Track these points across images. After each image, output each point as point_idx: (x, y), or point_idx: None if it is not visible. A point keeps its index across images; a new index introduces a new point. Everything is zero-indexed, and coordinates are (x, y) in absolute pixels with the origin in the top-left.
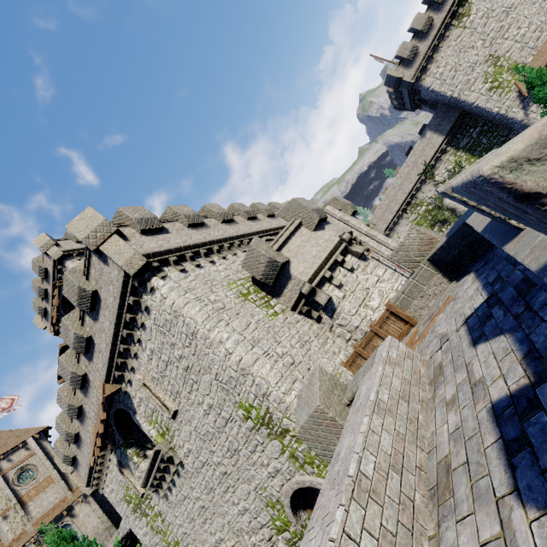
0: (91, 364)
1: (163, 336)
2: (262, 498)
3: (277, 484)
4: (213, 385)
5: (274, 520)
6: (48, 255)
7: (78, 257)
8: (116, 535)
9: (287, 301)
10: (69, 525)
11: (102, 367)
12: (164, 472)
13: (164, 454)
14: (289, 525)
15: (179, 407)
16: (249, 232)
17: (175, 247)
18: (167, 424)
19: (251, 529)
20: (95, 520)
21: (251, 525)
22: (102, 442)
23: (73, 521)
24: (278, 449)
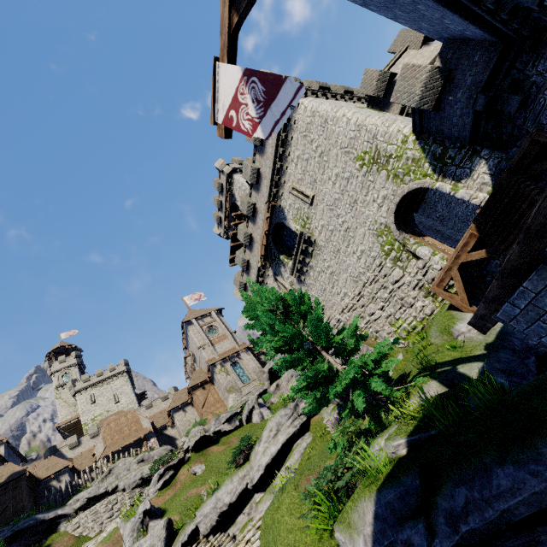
0: (259, 193)
1: (305, 138)
2: (374, 232)
3: (384, 211)
4: (338, 155)
5: (383, 247)
6: (223, 172)
7: (240, 173)
8: (268, 365)
9: (396, 109)
10: (238, 363)
11: (266, 191)
12: (305, 257)
13: (305, 234)
14: (394, 243)
15: (315, 192)
16: (366, 97)
17: (311, 89)
18: (307, 214)
19: (366, 268)
20: (253, 364)
21: (366, 264)
22: (264, 256)
23: (240, 361)
24: (384, 177)
